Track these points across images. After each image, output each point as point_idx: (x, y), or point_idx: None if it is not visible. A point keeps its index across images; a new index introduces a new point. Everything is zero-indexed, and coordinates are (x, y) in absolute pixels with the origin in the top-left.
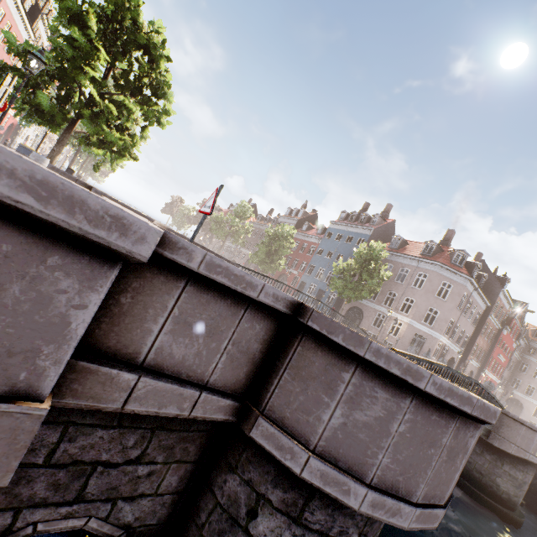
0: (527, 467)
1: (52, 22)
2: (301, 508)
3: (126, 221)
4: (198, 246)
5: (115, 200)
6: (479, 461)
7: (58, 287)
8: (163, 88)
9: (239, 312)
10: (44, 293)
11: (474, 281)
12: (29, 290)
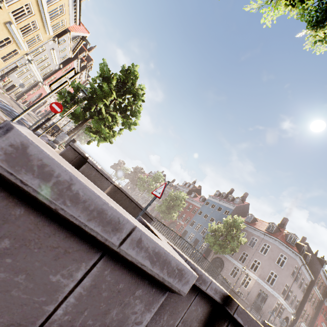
0: None
1: (94, 77)
2: None
3: (183, 271)
4: (134, 200)
5: (98, 167)
6: None
7: (133, 309)
8: (136, 113)
9: (191, 298)
10: (126, 314)
11: (302, 258)
12: (120, 312)
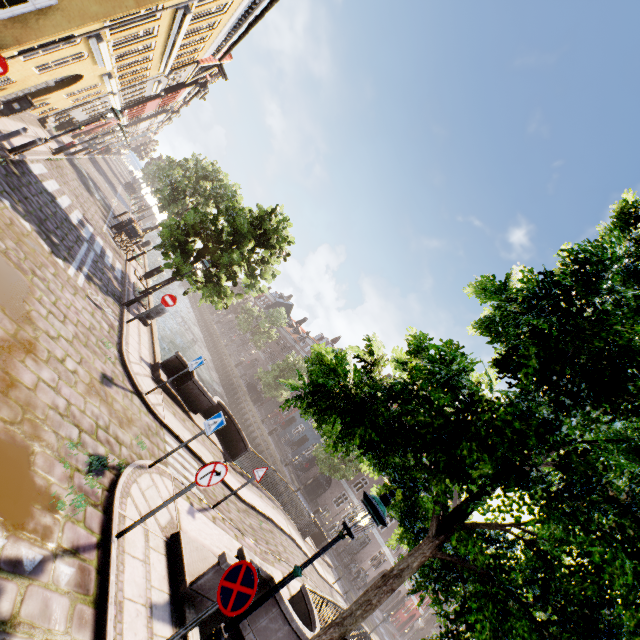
0: None
1: (223, 208)
2: None
3: None
4: (231, 416)
5: (202, 387)
6: None
7: None
8: (269, 276)
9: None
10: None
11: None
12: None
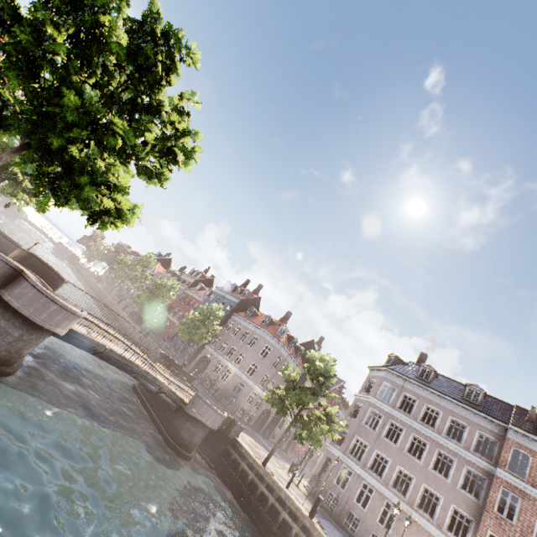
0: (199, 425)
1: None
2: (6, 313)
3: None
4: (50, 266)
5: (4, 232)
6: (178, 421)
7: None
8: None
9: (6, 267)
10: None
11: (287, 349)
12: None
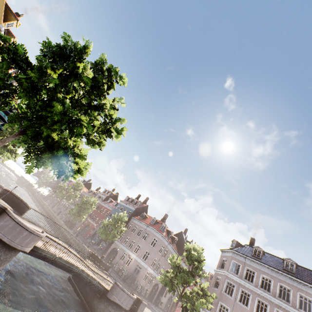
0: (117, 307)
1: None
2: None
3: None
4: (20, 198)
5: None
6: (102, 306)
7: None
8: None
9: None
10: None
11: (167, 239)
12: None
